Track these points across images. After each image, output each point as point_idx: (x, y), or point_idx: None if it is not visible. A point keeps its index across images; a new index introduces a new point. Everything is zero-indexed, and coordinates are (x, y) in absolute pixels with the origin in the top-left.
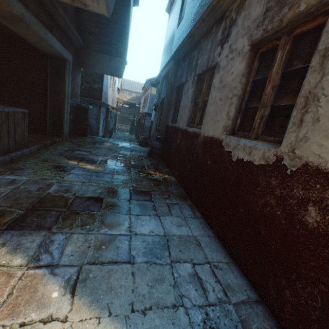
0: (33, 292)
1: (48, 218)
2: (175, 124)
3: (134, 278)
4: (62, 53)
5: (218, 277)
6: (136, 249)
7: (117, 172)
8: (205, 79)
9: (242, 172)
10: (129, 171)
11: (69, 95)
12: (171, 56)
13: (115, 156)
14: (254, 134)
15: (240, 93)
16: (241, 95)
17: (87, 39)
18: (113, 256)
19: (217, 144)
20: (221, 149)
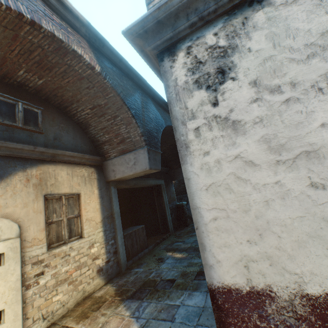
0: (128, 327)
1: (144, 293)
2: None
3: None
4: (156, 183)
5: None
6: (179, 314)
7: (195, 256)
8: None
9: None
10: None
11: (167, 203)
12: None
13: None
14: None
15: None
16: None
17: (170, 165)
18: (164, 316)
19: None
20: None
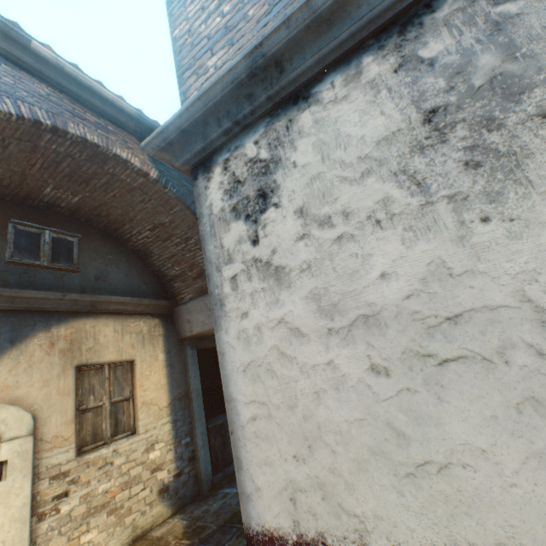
0: None
1: (227, 534)
2: None
3: None
4: None
5: None
6: None
7: None
8: None
9: None
10: None
11: None
12: None
13: None
14: None
15: None
16: None
17: None
18: None
19: None
20: None
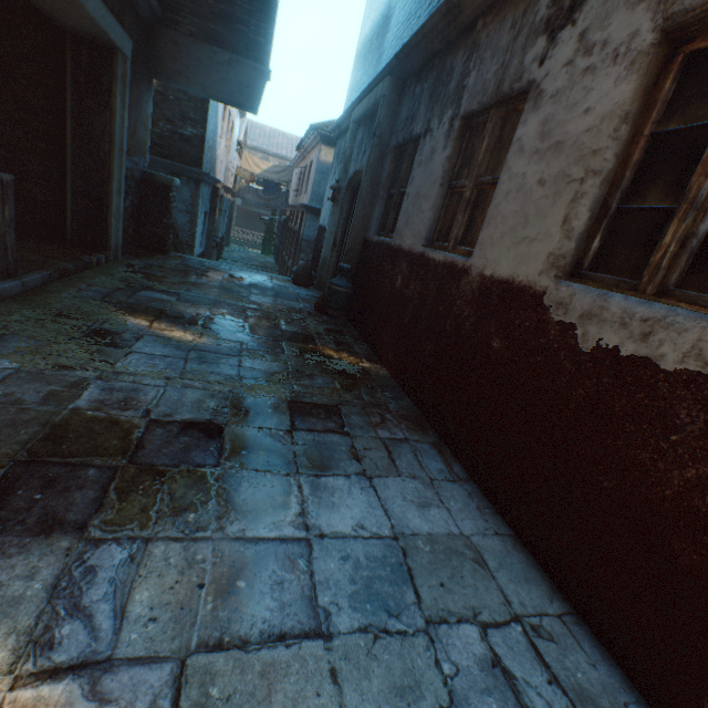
0: None
1: (75, 492)
2: (388, 239)
3: (340, 693)
4: (105, 28)
5: (551, 667)
6: (331, 585)
7: (250, 351)
8: (489, 127)
9: (613, 384)
10: (278, 349)
11: (123, 146)
12: (385, 66)
13: (241, 308)
14: (655, 285)
15: (609, 167)
16: (612, 173)
17: (171, 1)
18: (271, 614)
19: (526, 301)
20: (539, 316)
